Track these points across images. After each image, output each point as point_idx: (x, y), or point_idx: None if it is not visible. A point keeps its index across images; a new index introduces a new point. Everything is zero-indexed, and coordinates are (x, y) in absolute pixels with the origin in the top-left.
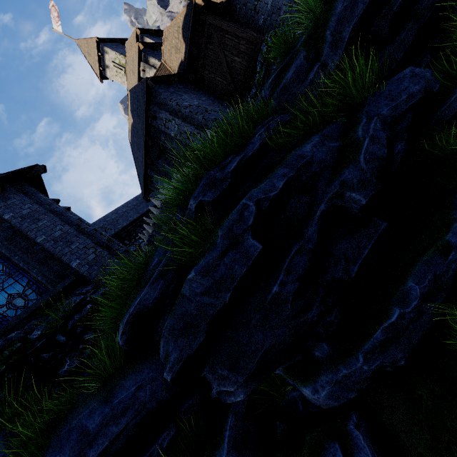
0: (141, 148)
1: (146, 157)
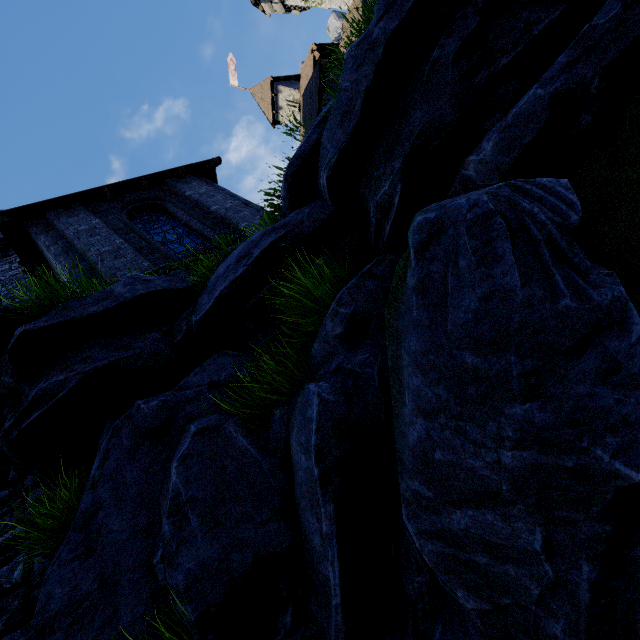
0: None
1: None
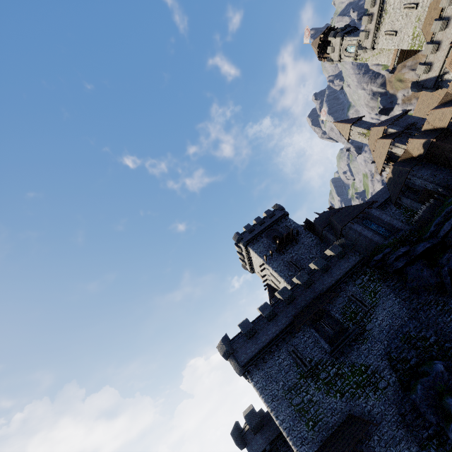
0: (397, 187)
1: (400, 191)
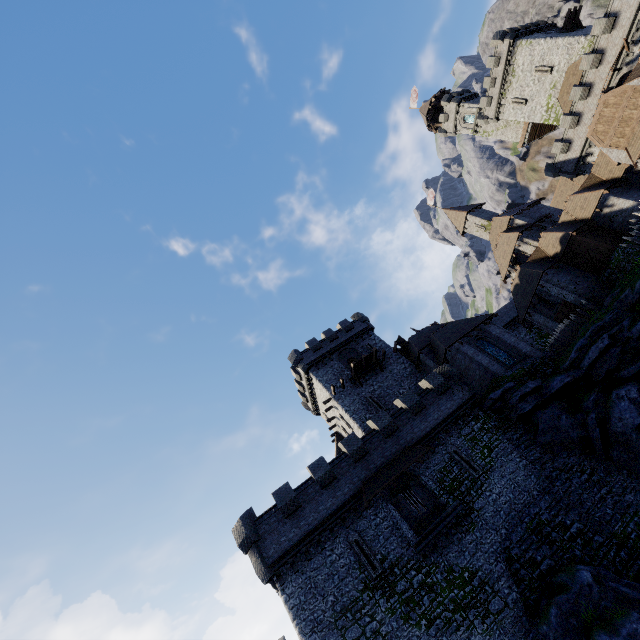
0: (525, 298)
1: (530, 303)
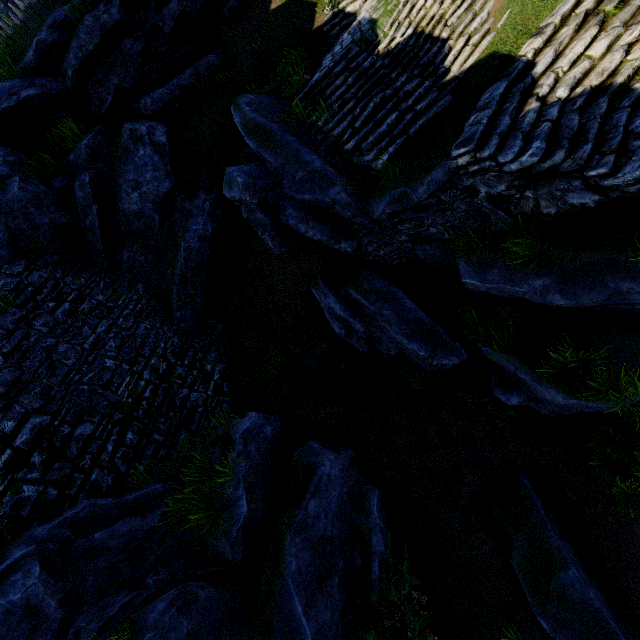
0: None
1: None
